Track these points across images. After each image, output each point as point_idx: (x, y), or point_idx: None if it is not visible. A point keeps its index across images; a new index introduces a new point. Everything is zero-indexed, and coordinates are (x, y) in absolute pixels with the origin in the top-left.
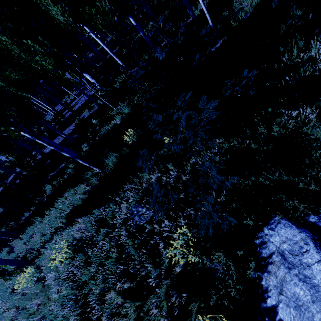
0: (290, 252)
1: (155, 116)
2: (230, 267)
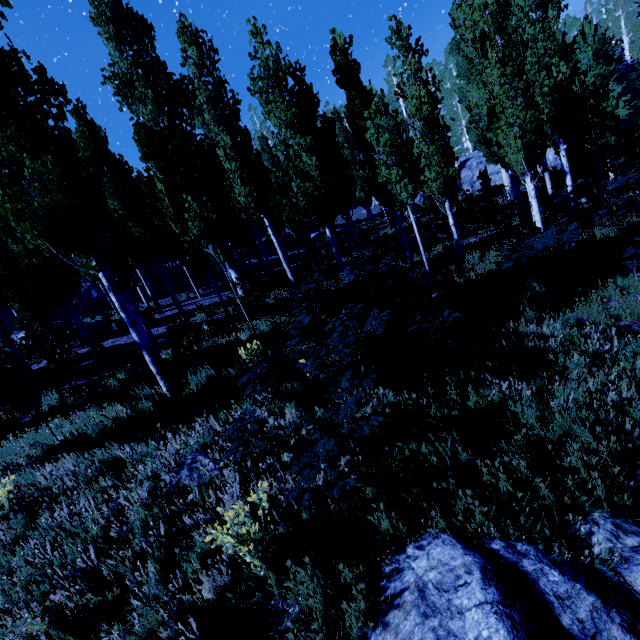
0: (437, 584)
1: (301, 316)
2: (316, 614)
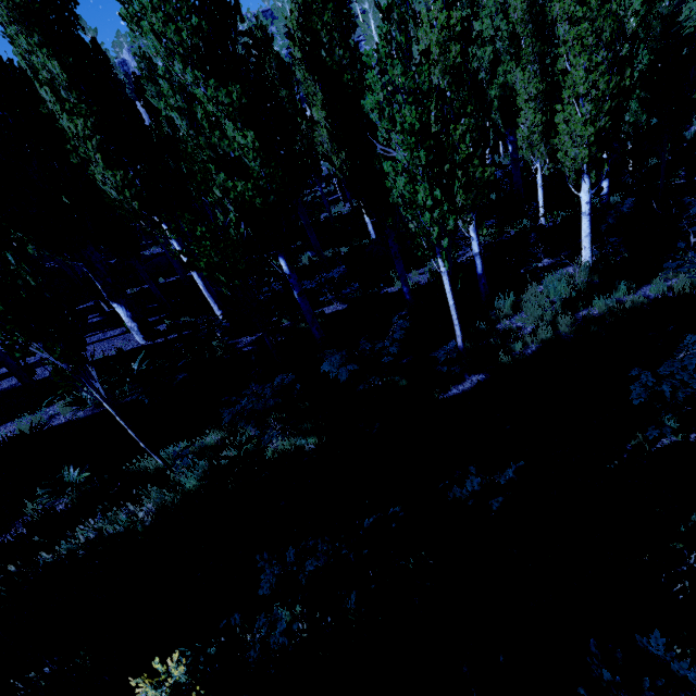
0: None
1: None
2: None
